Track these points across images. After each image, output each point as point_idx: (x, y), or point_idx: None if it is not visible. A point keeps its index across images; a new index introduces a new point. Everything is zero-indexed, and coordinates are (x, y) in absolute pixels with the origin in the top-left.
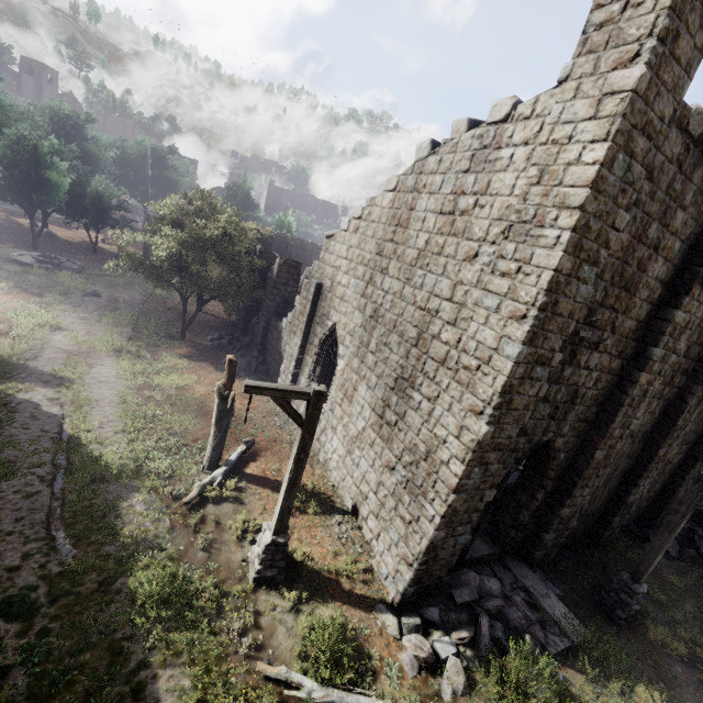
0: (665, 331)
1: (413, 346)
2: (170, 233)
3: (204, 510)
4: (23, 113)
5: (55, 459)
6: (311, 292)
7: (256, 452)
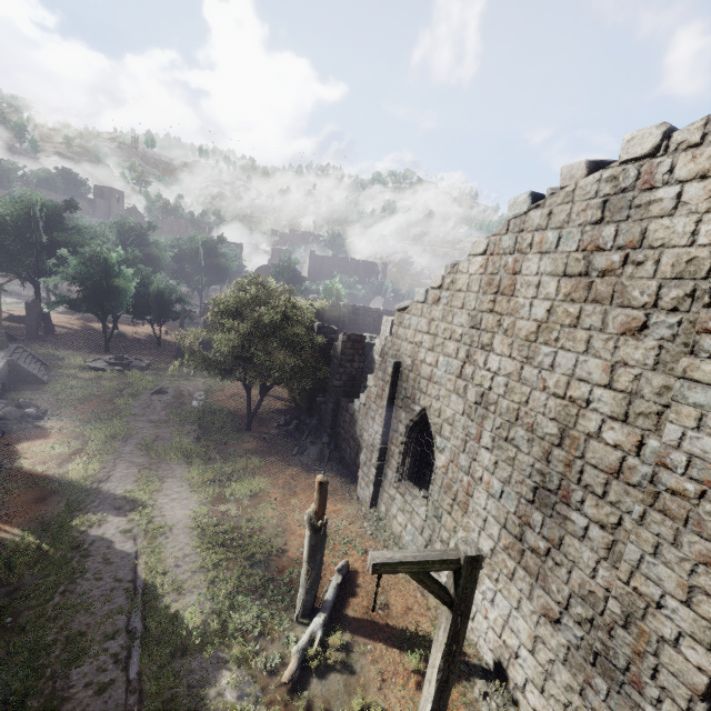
0: None
1: (555, 446)
2: (232, 326)
3: (309, 691)
4: (96, 232)
5: (130, 625)
6: (388, 373)
7: (352, 579)
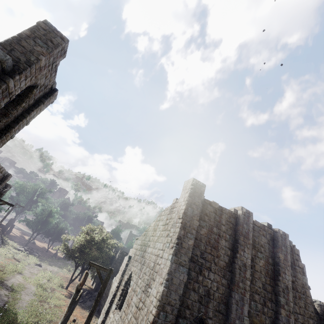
0: (236, 267)
1: (152, 270)
2: (84, 236)
3: None
4: (52, 201)
5: None
6: (126, 260)
7: None
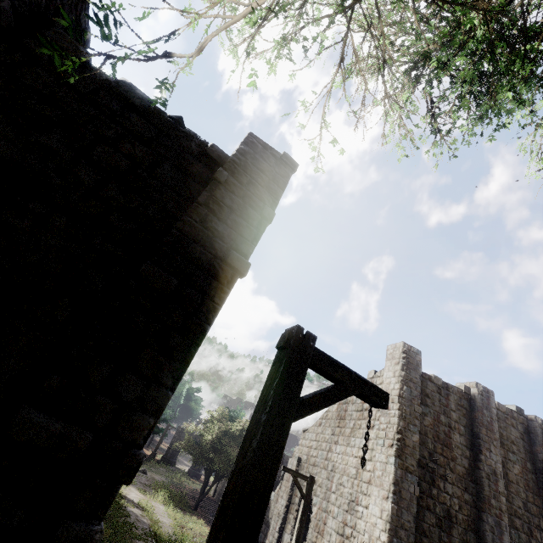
0: (482, 475)
1: (355, 479)
2: (217, 426)
3: None
4: None
5: (155, 539)
6: (294, 464)
7: None
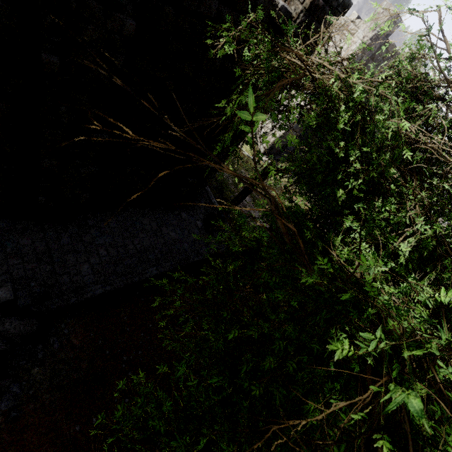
0: None
1: None
2: None
3: None
4: None
5: None
6: None
7: None
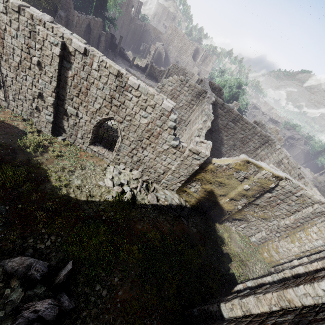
0: None
1: None
2: None
3: None
4: None
5: None
6: None
7: None
